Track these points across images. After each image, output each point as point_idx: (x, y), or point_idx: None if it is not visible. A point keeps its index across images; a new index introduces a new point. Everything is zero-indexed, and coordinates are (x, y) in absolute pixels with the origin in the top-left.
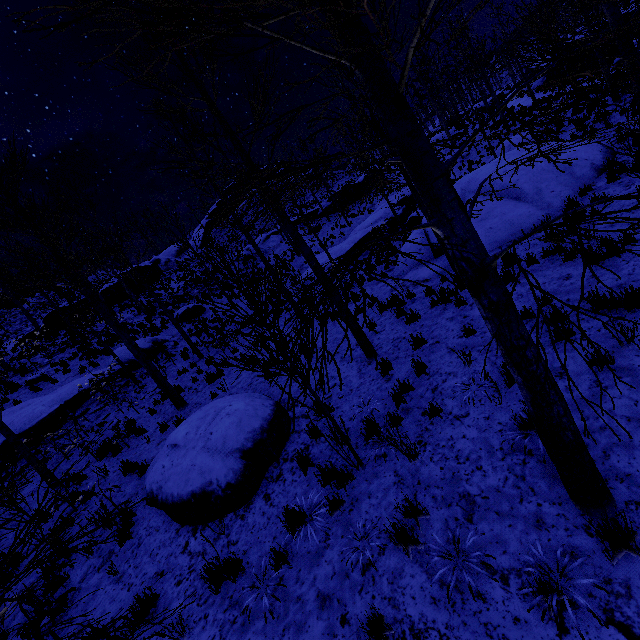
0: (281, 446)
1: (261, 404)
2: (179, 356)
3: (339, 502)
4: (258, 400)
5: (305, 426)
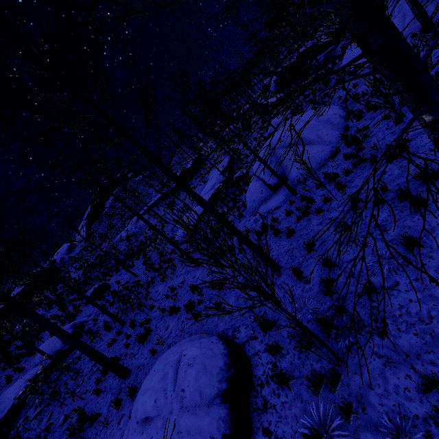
0: (249, 374)
1: (211, 343)
2: (102, 330)
3: (349, 406)
4: (204, 340)
5: (259, 346)
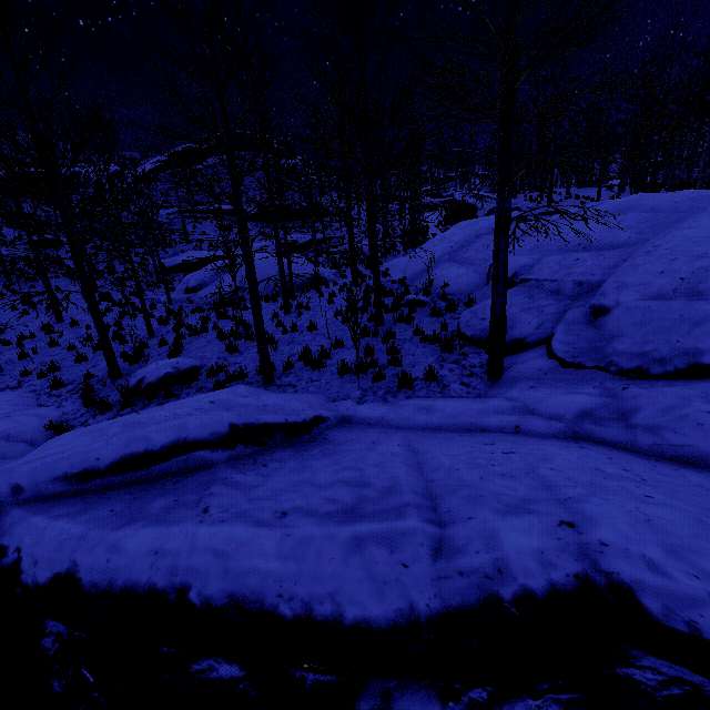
0: None
1: None
2: None
3: None
4: None
5: None
